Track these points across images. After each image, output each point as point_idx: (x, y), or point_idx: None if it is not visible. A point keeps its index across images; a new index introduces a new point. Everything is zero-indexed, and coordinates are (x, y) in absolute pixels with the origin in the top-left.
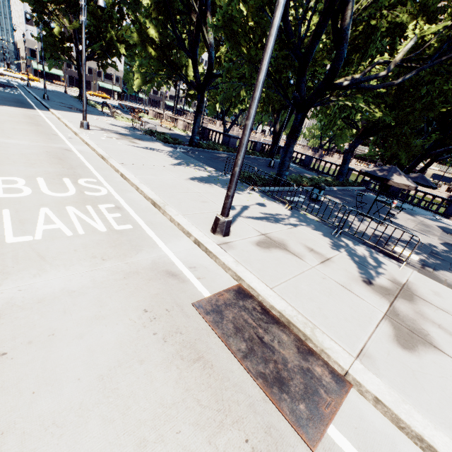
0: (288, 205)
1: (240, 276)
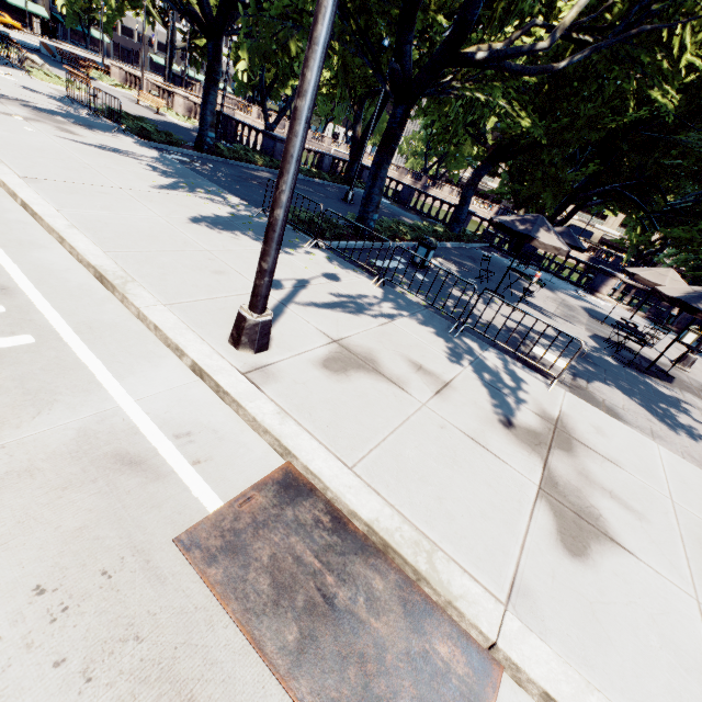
0: (378, 279)
1: (288, 448)
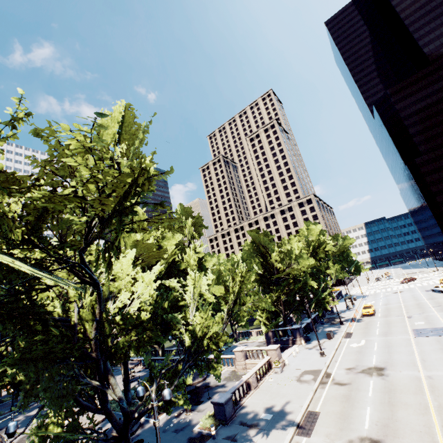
0: None
1: None
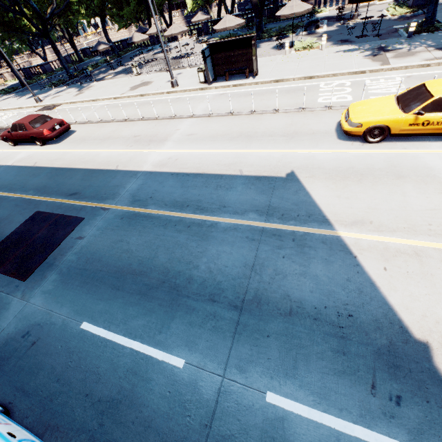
0: (67, 85)
1: (44, 105)
